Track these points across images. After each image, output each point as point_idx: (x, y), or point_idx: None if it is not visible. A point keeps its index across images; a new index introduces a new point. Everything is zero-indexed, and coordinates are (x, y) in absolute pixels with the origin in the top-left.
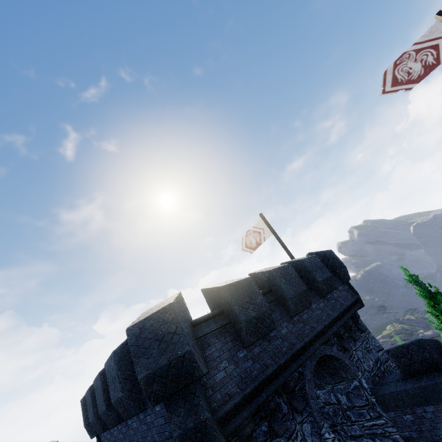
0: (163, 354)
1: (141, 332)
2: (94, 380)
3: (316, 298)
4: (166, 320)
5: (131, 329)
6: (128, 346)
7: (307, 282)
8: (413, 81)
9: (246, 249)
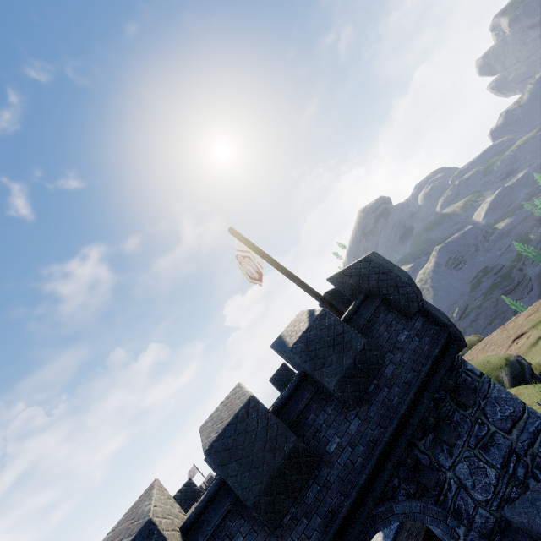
0: None
1: None
2: None
3: (340, 417)
4: None
5: None
6: None
7: (314, 389)
8: None
9: (252, 281)
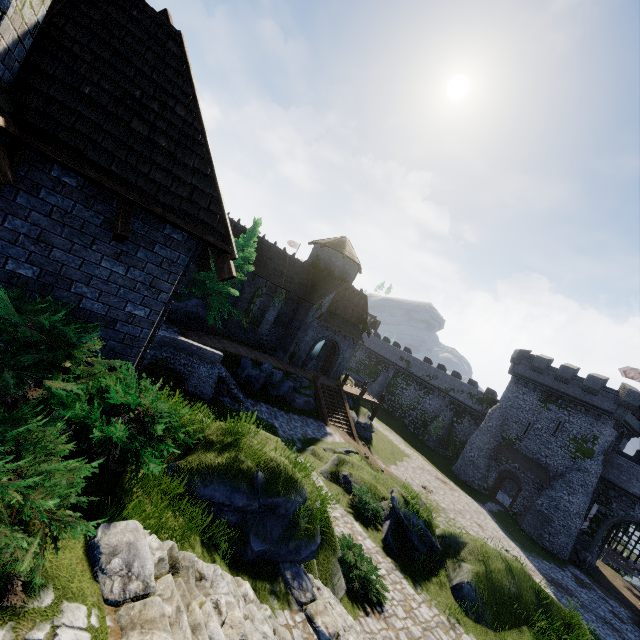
0: (632, 401)
1: (632, 393)
2: (565, 366)
3: (639, 421)
4: (639, 397)
5: (631, 390)
6: (605, 381)
7: None
8: None
9: (621, 372)
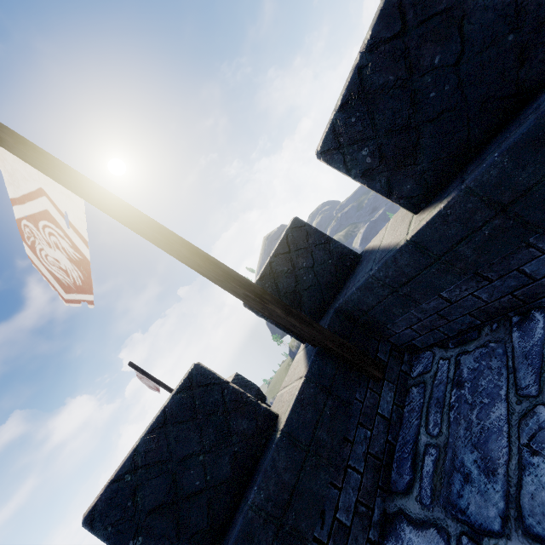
0: None
1: None
2: None
3: None
4: None
5: None
6: None
7: None
8: (83, 289)
9: (152, 389)
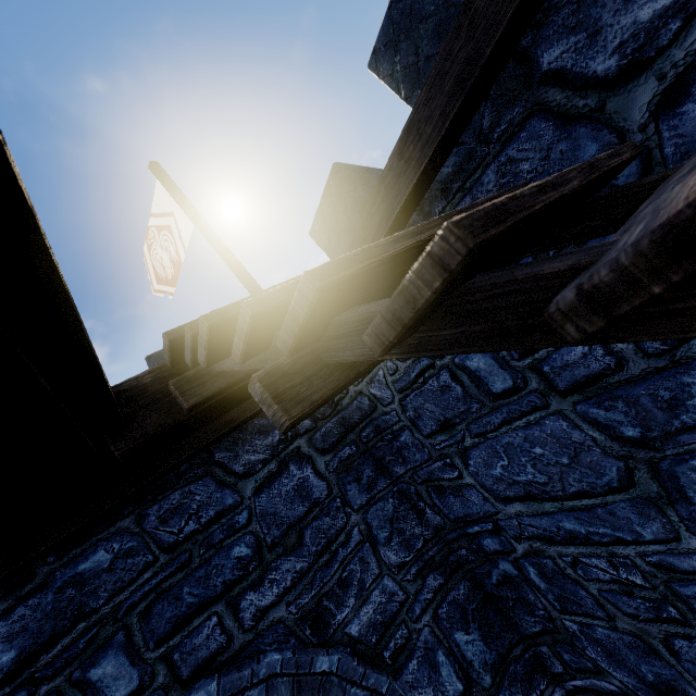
0: None
1: None
2: None
3: None
4: None
5: None
6: None
7: None
8: (171, 283)
9: None
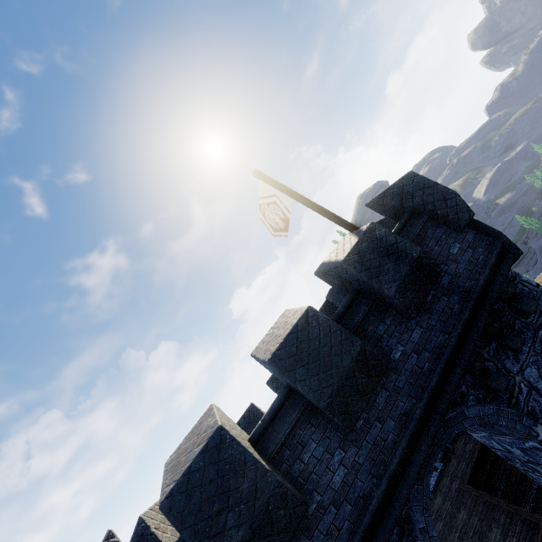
0: None
1: None
2: None
3: (400, 327)
4: None
5: None
6: None
7: (370, 302)
8: None
9: (276, 234)
